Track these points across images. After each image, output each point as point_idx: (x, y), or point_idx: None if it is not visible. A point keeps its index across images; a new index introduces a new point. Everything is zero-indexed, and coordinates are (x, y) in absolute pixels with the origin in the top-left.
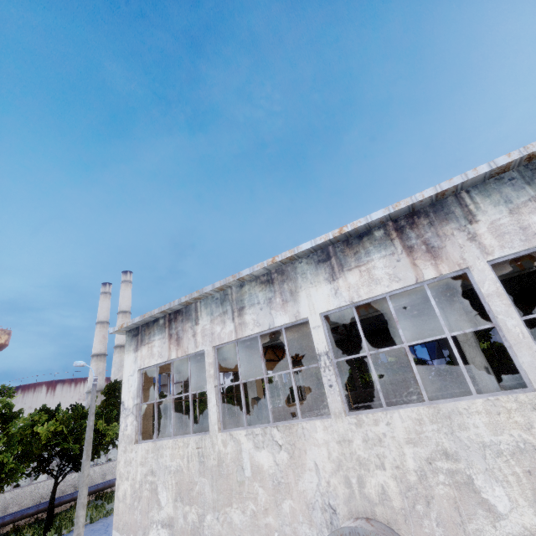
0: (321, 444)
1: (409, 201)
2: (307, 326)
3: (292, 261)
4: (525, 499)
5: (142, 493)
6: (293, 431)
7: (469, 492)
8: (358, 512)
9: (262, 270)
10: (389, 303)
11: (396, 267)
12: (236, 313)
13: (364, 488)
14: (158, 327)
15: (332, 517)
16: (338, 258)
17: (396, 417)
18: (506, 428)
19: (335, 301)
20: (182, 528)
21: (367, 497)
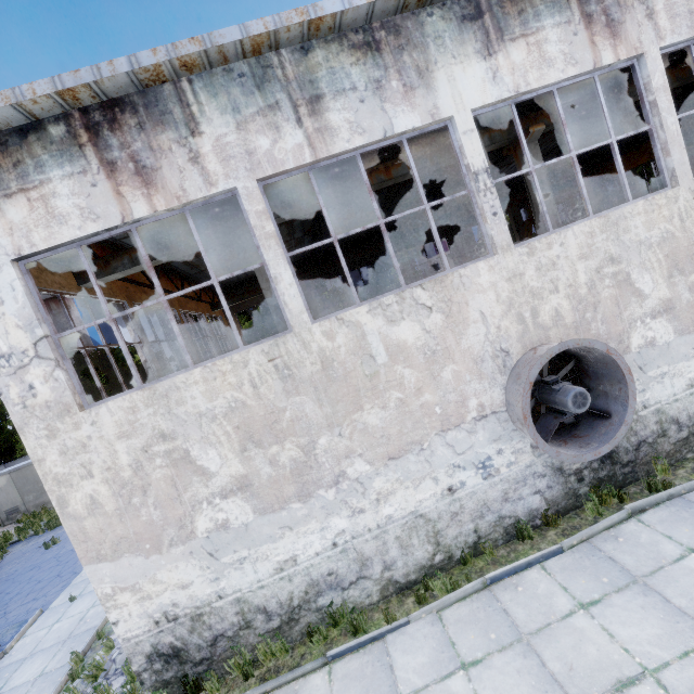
0: (487, 288)
1: None
2: (358, 181)
3: (415, 10)
4: (662, 278)
5: (149, 478)
6: (447, 284)
7: (627, 286)
8: (533, 343)
9: (365, 10)
10: (557, 100)
11: (573, 44)
12: (304, 109)
13: (538, 318)
14: (49, 144)
15: (505, 360)
16: (495, 16)
17: (570, 235)
18: (656, 223)
19: (494, 91)
20: (271, 478)
21: (541, 326)
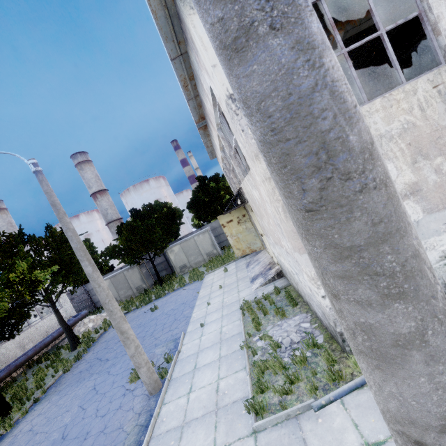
0: None
1: None
2: None
3: None
4: None
5: None
6: None
7: None
8: None
9: None
10: None
11: None
12: None
13: None
14: None
15: None
16: None
17: None
18: None
19: None
20: (436, 183)
21: None
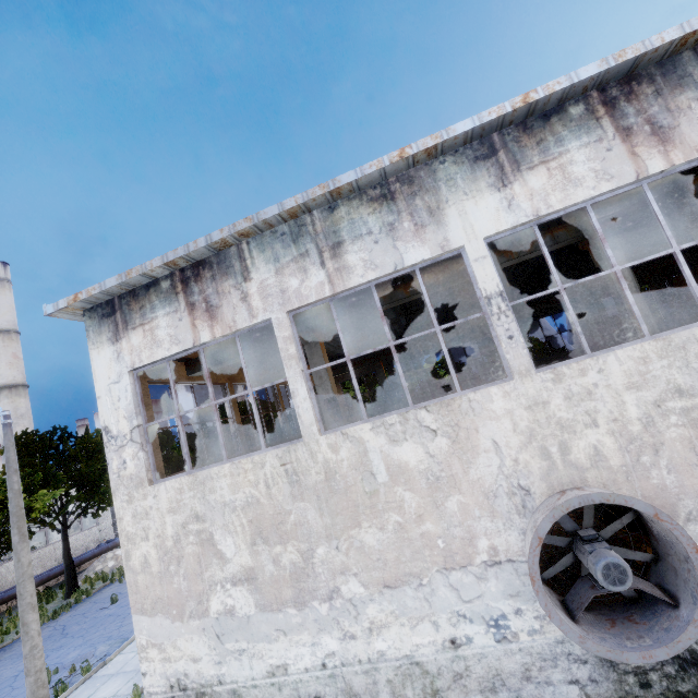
0: (501, 415)
1: (640, 48)
2: (407, 289)
3: (427, 161)
4: None
5: (183, 551)
6: (454, 408)
7: None
8: (562, 484)
9: (377, 174)
10: (591, 215)
11: (606, 159)
12: (327, 254)
13: (570, 455)
14: (160, 294)
15: (524, 499)
16: (510, 151)
17: (612, 361)
18: None
19: (509, 218)
20: (273, 576)
21: (574, 465)
